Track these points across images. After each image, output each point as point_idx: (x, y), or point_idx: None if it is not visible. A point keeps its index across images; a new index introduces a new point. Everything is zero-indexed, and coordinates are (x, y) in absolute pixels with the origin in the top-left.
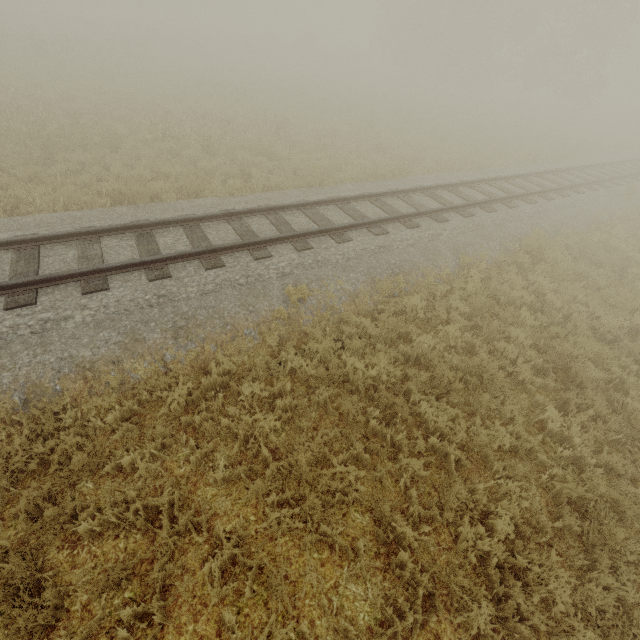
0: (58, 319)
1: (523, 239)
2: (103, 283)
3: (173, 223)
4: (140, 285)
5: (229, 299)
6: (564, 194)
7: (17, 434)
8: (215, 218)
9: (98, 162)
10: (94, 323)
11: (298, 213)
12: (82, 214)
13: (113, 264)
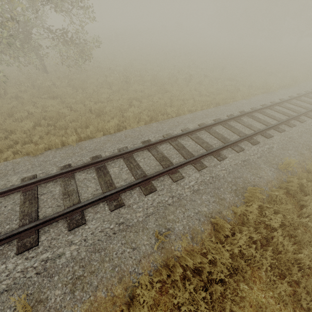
0: (271, 147)
1: None
2: (269, 134)
3: (256, 111)
4: (280, 134)
5: (310, 138)
6: None
7: (308, 185)
8: (265, 108)
9: (180, 89)
10: (280, 148)
11: (287, 103)
12: (212, 110)
13: (268, 127)
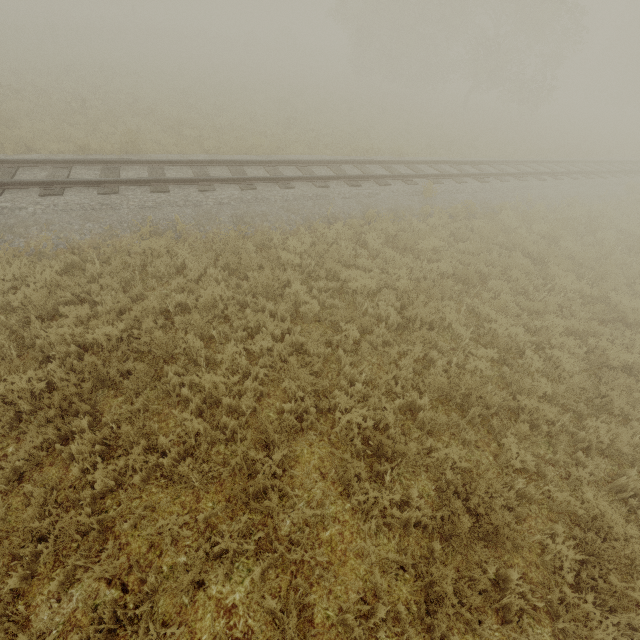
0: None
1: (160, 226)
2: None
3: None
4: None
5: None
6: (319, 184)
7: None
8: None
9: None
10: None
11: None
12: None
13: None
